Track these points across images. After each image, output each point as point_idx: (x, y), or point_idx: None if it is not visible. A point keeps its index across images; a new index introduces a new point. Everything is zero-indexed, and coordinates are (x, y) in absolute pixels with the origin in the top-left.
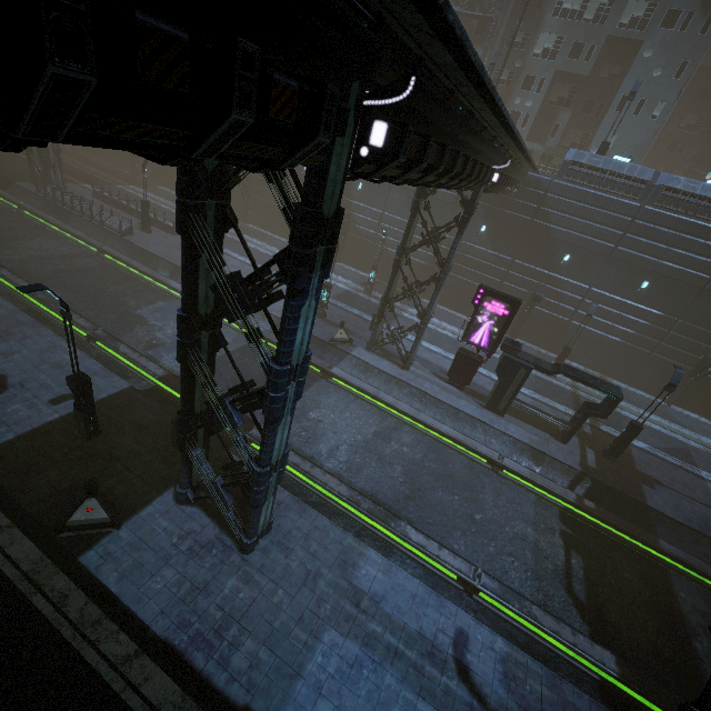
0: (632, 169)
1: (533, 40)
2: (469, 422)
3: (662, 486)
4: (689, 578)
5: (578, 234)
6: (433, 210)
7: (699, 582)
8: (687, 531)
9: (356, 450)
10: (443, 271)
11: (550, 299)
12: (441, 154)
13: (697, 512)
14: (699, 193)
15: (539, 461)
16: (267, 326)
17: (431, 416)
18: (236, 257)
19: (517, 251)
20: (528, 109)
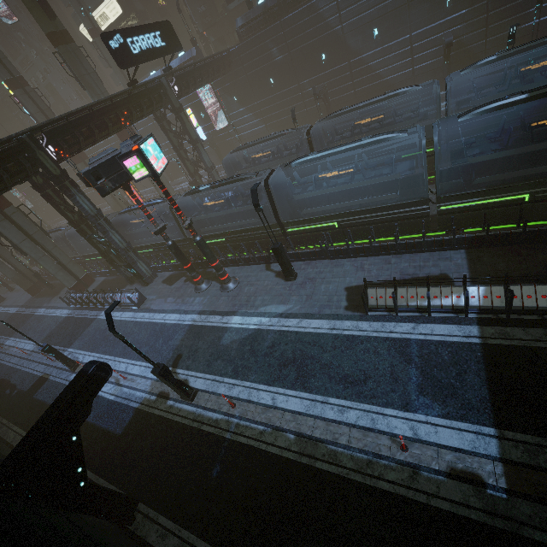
0: None
1: None
2: None
3: None
4: None
5: None
6: None
7: None
8: None
9: None
10: None
11: None
12: None
13: None
14: None
15: None
16: None
17: None
18: None
19: None
20: None
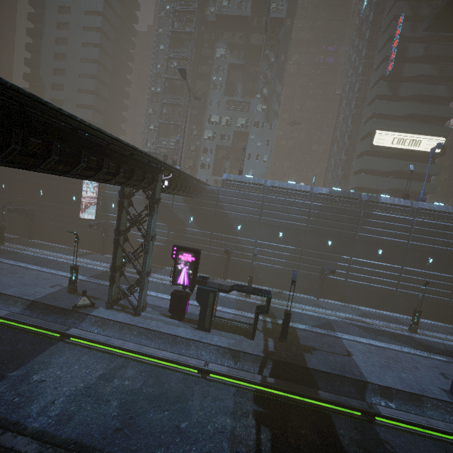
0: (254, 180)
1: (202, 133)
2: (185, 343)
3: (316, 350)
4: (344, 415)
5: (240, 214)
6: (161, 212)
7: (350, 415)
8: (334, 378)
9: (73, 399)
10: (146, 240)
11: (238, 251)
12: (51, 148)
13: (338, 362)
14: (285, 187)
15: (236, 358)
16: (17, 309)
17: (156, 347)
18: (7, 262)
19: (213, 228)
20: (208, 161)
